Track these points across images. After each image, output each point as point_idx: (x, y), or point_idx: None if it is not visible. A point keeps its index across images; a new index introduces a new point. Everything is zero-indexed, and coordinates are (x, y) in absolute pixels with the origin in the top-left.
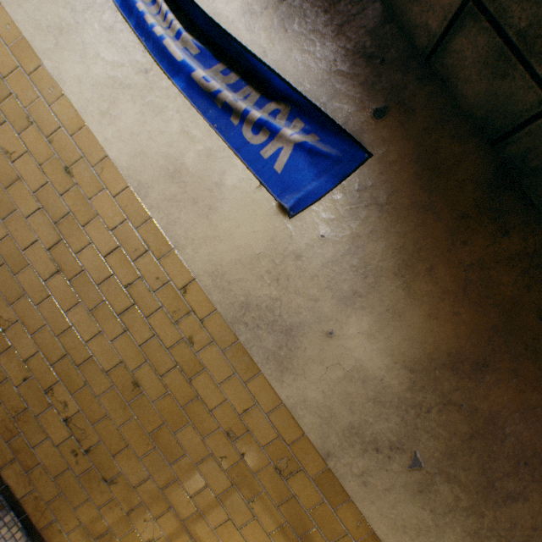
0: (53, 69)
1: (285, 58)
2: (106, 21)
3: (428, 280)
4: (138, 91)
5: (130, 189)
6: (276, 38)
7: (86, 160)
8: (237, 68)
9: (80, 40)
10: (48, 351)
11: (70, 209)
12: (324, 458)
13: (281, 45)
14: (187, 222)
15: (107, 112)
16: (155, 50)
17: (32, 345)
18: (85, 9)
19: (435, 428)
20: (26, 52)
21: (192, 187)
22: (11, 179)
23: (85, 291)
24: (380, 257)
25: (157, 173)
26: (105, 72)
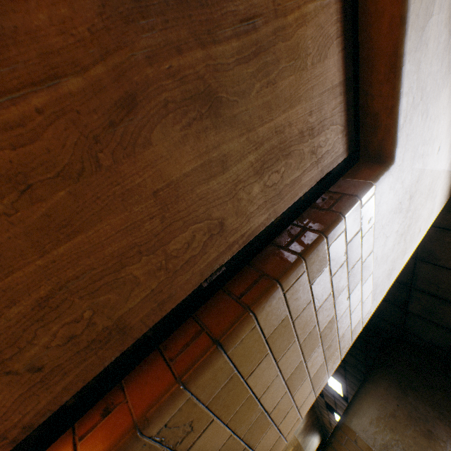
0: None
1: None
2: None
3: (307, 417)
4: None
5: None
6: None
7: None
8: None
9: None
10: None
11: None
12: (297, 437)
13: None
14: None
15: None
16: None
17: None
18: None
19: (304, 428)
20: None
21: None
22: None
23: None
24: (305, 418)
25: None
26: None
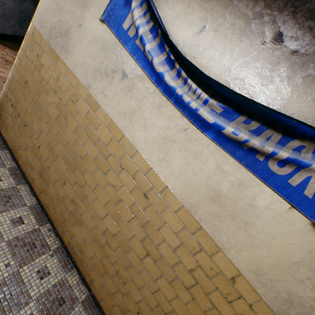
0: (130, 137)
1: (303, 100)
2: (155, 102)
3: None
4: (181, 143)
5: (184, 207)
6: (291, 85)
7: (155, 189)
8: (257, 116)
9: (142, 117)
10: (148, 300)
11: (149, 218)
12: None
13: (297, 90)
14: (228, 232)
15: (163, 158)
16: (190, 115)
17: (139, 294)
18: (142, 98)
19: None
20: (115, 129)
21: (229, 207)
22: (117, 200)
23: (164, 269)
24: None
25: (201, 197)
26: (159, 134)
